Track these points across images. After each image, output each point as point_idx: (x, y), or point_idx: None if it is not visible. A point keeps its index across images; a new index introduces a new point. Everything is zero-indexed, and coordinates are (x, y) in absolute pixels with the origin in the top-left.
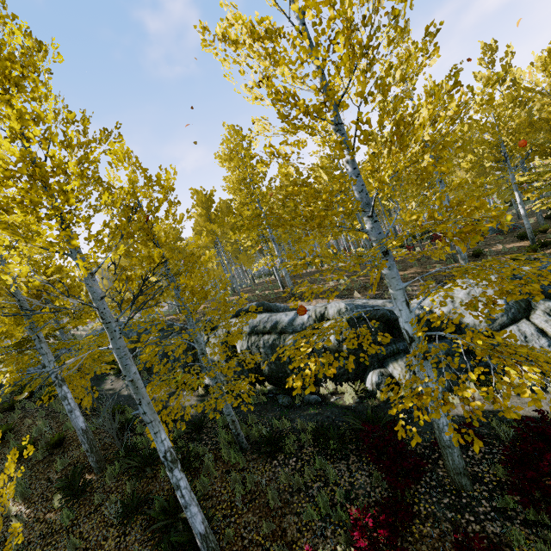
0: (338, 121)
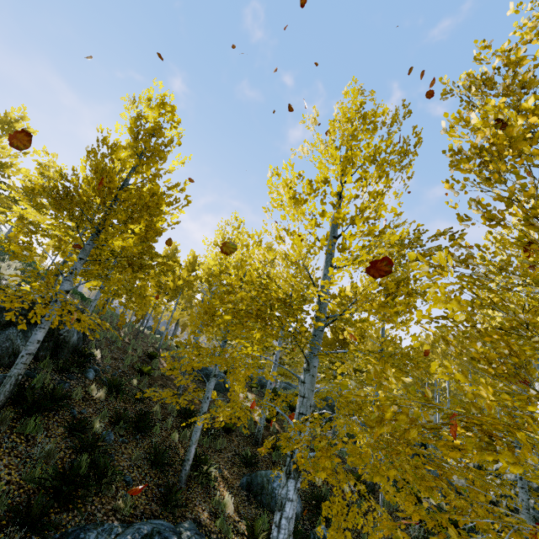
0: None
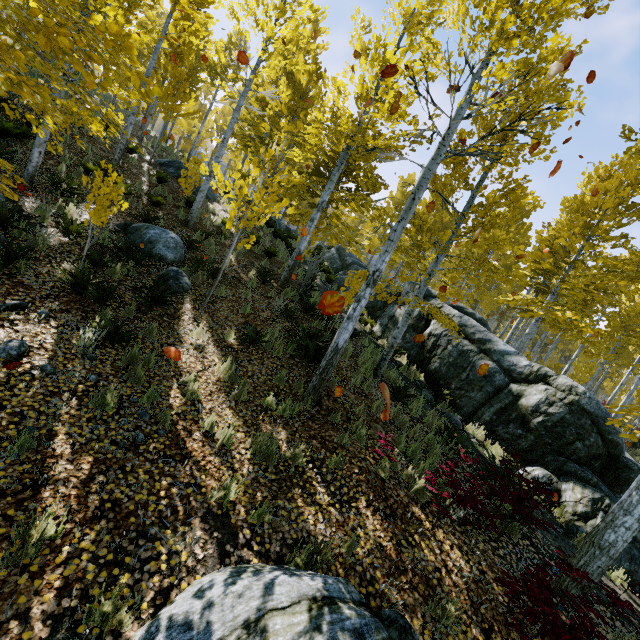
0: None
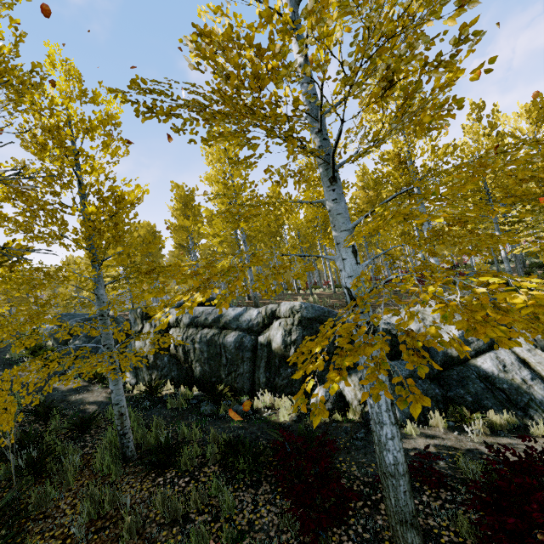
0: (296, 19)
